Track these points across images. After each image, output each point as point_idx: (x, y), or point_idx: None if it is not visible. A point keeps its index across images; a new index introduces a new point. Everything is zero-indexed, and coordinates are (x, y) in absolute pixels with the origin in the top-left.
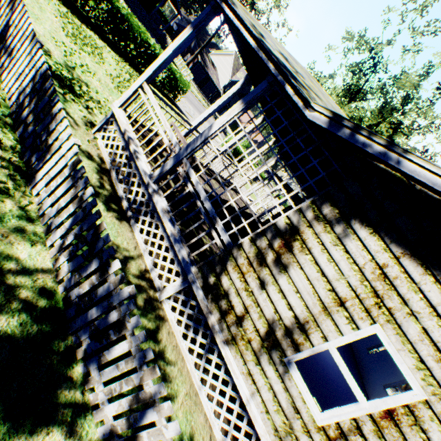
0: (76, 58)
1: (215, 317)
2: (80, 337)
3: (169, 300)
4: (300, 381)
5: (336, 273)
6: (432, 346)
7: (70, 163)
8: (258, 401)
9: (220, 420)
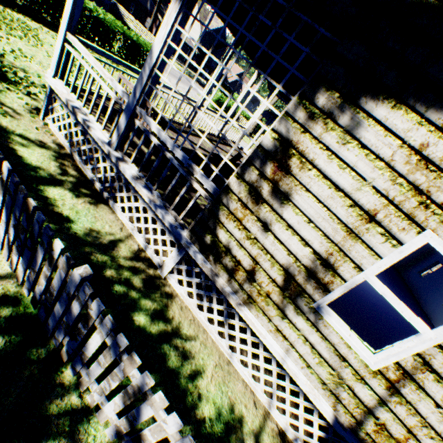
0: (3, 44)
1: (223, 279)
2: (58, 339)
3: (172, 275)
4: (339, 325)
5: (355, 180)
6: None
7: None
8: (295, 357)
9: (260, 384)
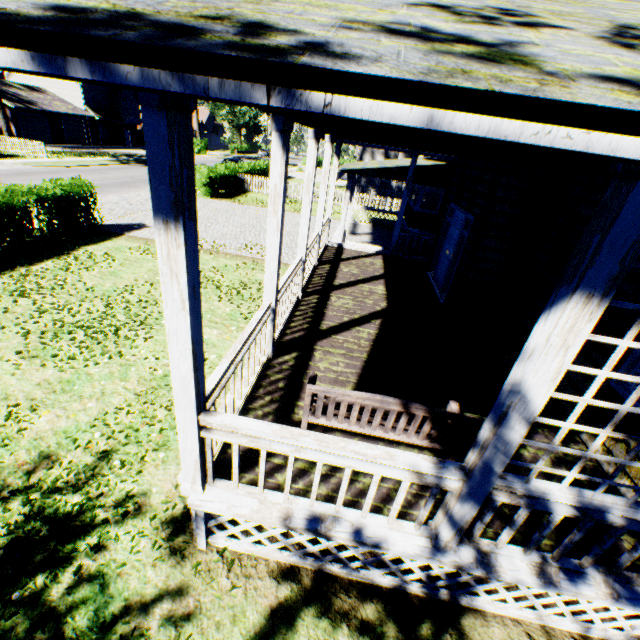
0: None
1: None
2: None
3: None
4: None
5: None
6: None
7: None
8: None
9: None
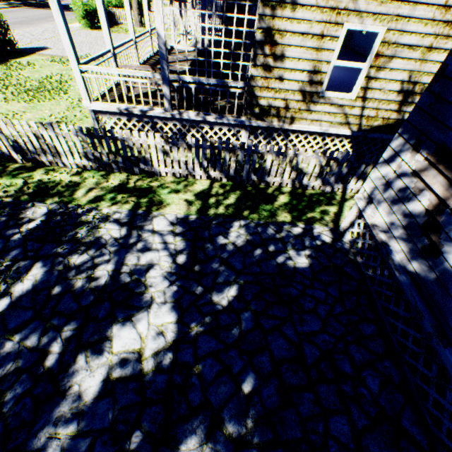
0: None
1: (275, 122)
2: (251, 179)
3: None
4: (334, 94)
5: (307, 25)
6: (374, 1)
7: (163, 144)
8: (325, 125)
9: None
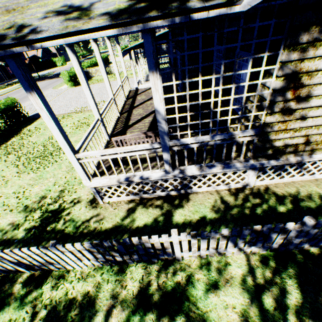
0: (8, 202)
1: (291, 157)
2: (300, 247)
3: (255, 181)
4: None
5: None
6: None
7: (188, 238)
8: None
9: None
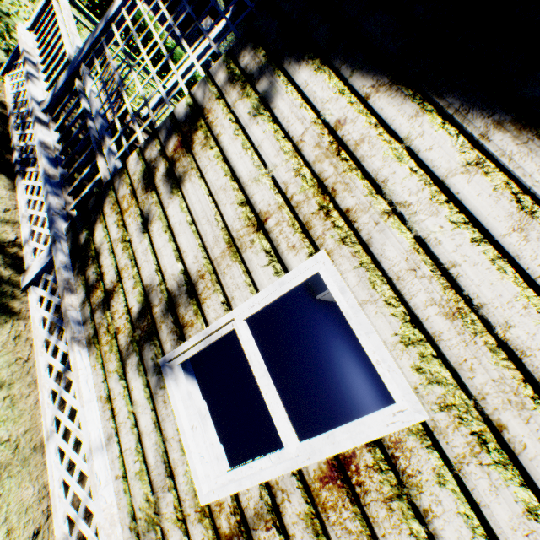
0: (22, 11)
1: (79, 299)
2: None
3: (37, 288)
4: (185, 406)
5: (255, 167)
6: (439, 279)
7: None
8: (115, 454)
9: (67, 500)
